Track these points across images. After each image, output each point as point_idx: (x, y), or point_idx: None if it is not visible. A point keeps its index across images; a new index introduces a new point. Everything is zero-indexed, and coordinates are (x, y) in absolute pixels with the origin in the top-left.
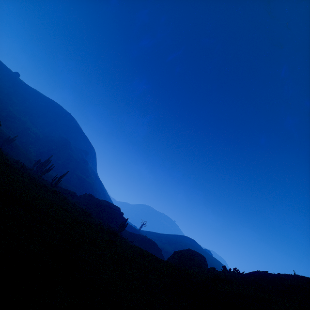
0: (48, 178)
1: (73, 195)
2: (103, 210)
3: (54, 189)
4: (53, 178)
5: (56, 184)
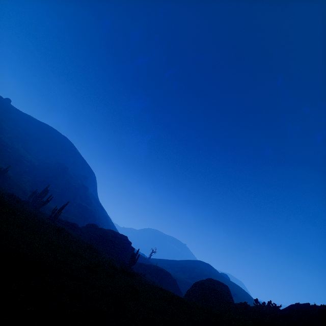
0: (45, 209)
1: (75, 227)
2: (109, 241)
3: (55, 224)
4: (52, 211)
5: (56, 217)
